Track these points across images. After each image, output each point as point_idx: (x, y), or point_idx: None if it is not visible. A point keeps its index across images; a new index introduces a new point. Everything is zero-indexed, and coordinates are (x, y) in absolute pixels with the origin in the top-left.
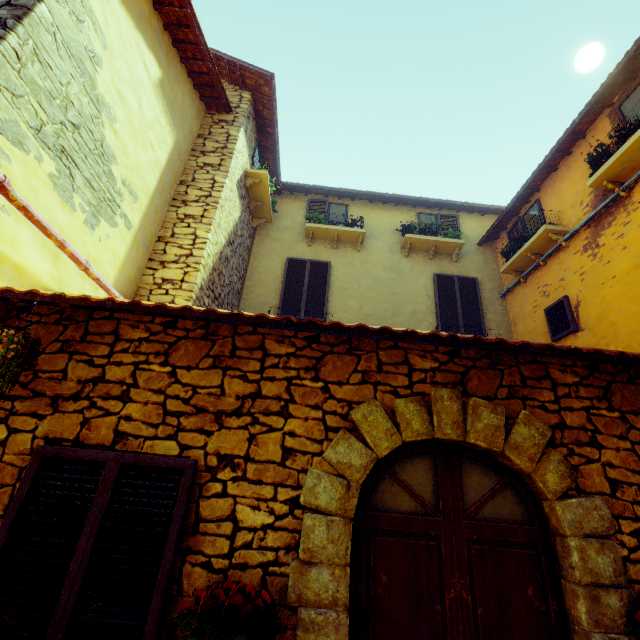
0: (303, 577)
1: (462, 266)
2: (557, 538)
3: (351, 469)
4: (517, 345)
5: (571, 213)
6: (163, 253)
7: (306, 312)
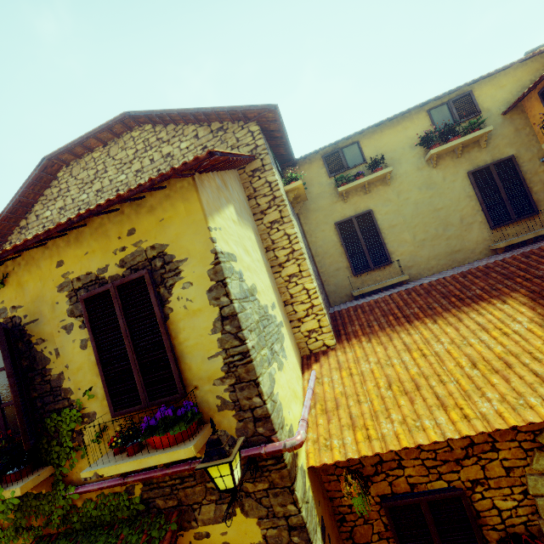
0: None
1: (493, 148)
2: None
3: None
4: None
5: None
6: (295, 313)
7: (373, 262)
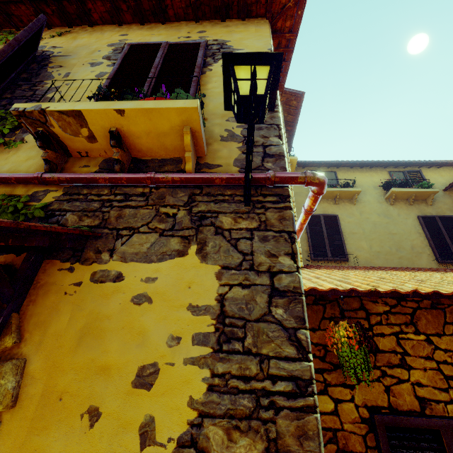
0: None
1: (437, 208)
2: None
3: None
4: None
5: None
6: None
7: (331, 254)
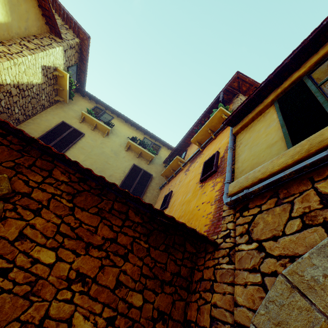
0: None
1: (150, 167)
2: None
3: None
4: (3, 122)
5: (190, 156)
6: None
7: None
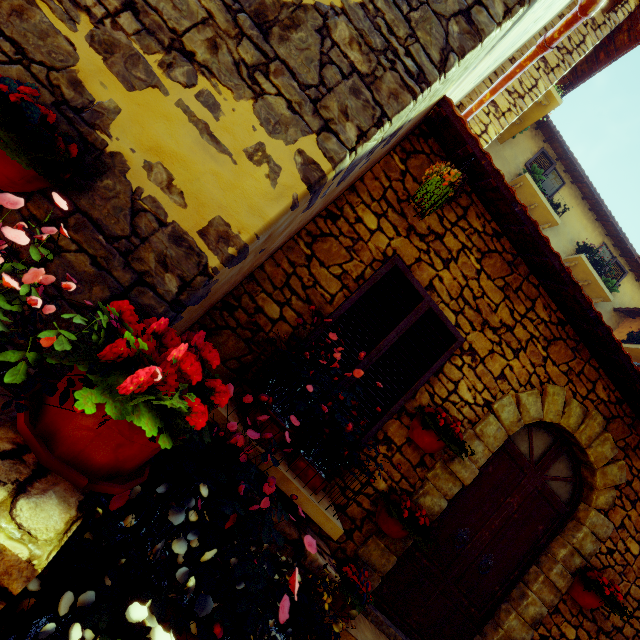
0: (471, 440)
1: None
2: (574, 521)
3: (527, 413)
4: None
5: None
6: None
7: None
